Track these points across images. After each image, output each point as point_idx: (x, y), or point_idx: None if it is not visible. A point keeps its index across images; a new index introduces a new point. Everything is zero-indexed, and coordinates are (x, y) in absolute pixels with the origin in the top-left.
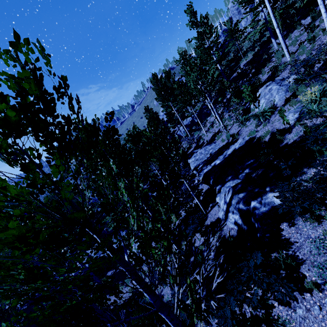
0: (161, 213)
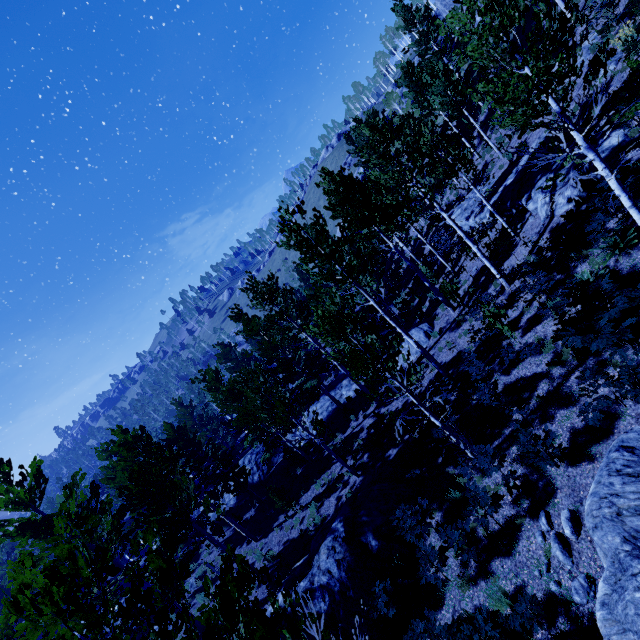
0: (572, 25)
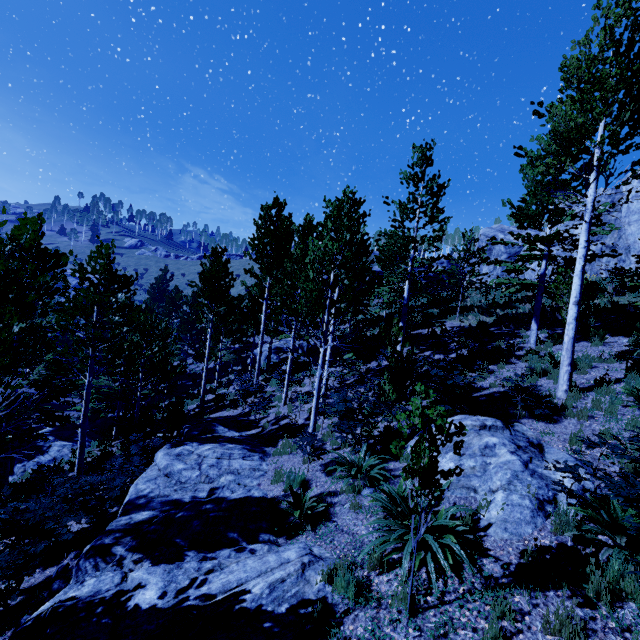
0: None
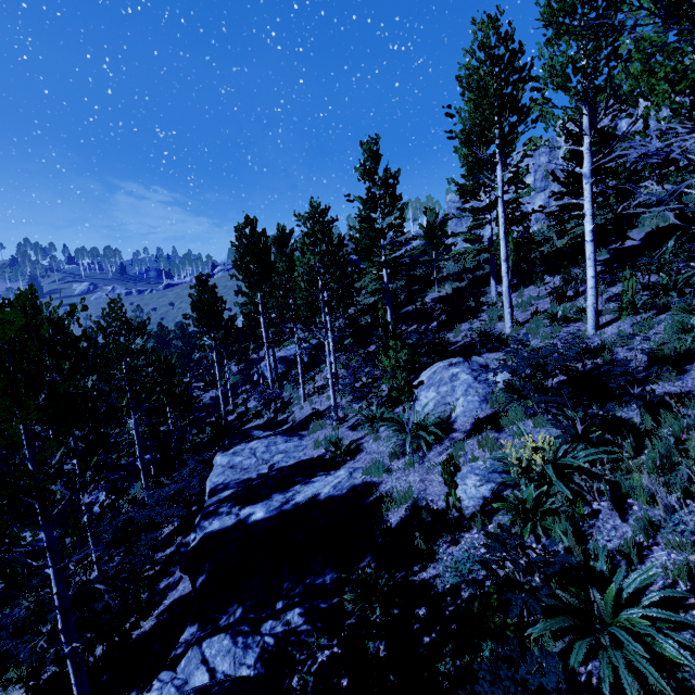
0: None
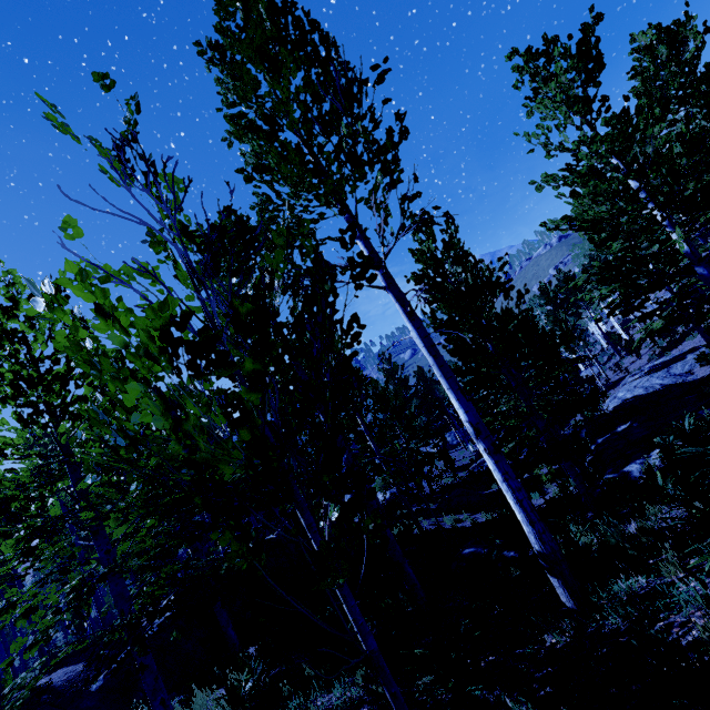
0: None
